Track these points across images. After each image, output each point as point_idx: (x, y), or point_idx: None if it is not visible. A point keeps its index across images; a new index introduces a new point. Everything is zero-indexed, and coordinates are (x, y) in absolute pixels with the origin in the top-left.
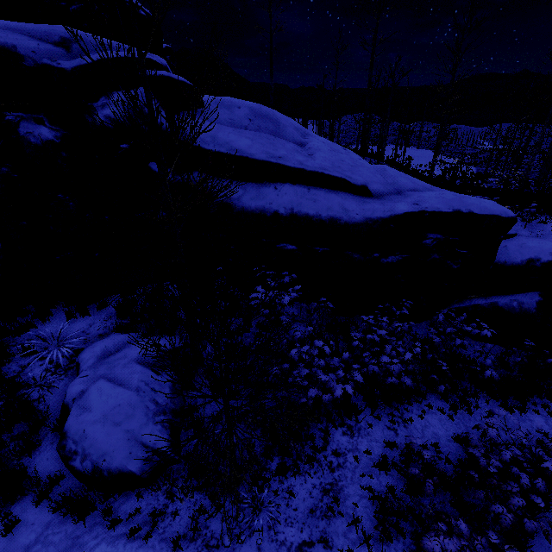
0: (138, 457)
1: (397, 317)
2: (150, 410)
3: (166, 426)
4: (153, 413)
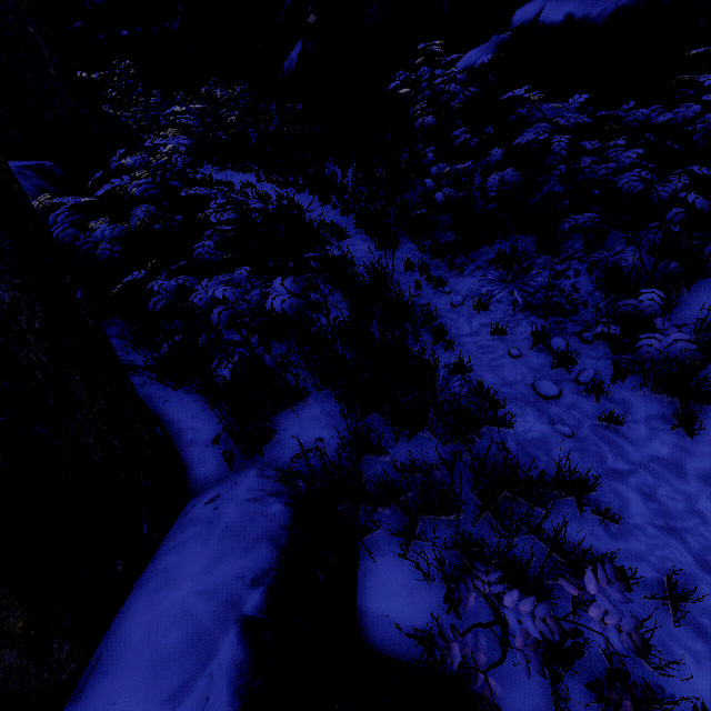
0: None
1: (223, 105)
2: None
3: None
4: None
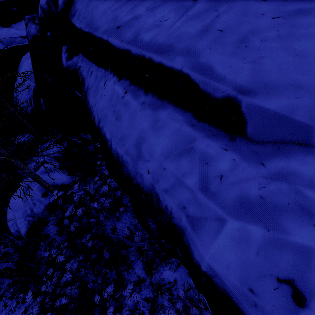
0: (14, 228)
1: None
2: (27, 212)
3: (31, 223)
4: (27, 214)
